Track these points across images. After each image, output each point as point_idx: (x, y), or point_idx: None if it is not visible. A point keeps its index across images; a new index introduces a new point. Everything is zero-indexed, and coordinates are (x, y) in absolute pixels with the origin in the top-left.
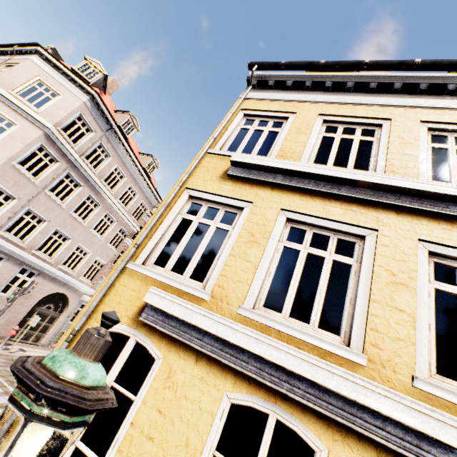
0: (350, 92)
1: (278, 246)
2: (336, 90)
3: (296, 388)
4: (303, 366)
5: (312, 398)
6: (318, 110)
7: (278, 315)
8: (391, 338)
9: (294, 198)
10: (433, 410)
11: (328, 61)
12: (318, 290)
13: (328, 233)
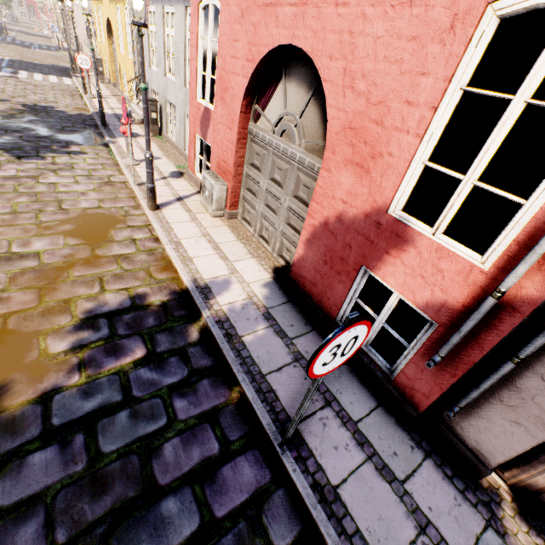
0: None
1: None
2: None
3: None
4: None
5: None
6: None
7: None
8: None
9: None
10: None
11: None
12: None
13: None
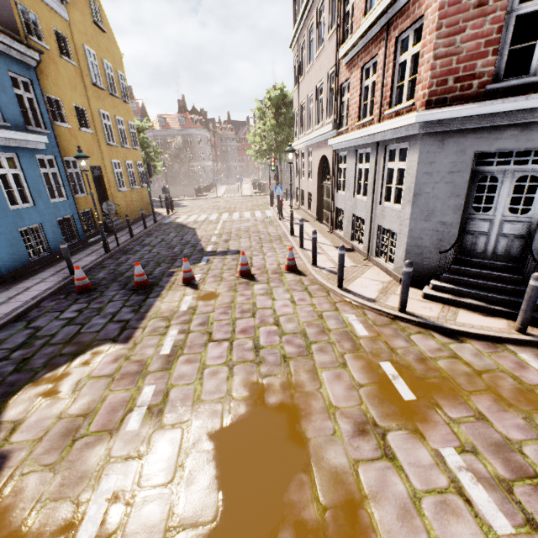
0: None
1: None
2: None
3: None
4: None
5: None
6: None
7: None
8: None
9: None
10: None
11: None
12: None
13: None
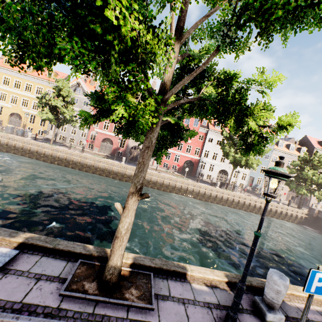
0: (7, 71)
1: (0, 95)
2: (5, 70)
3: (1, 104)
4: (1, 103)
5: (2, 105)
6: (3, 74)
7: (1, 100)
8: (8, 101)
9: (1, 89)
10: (7, 104)
11: (1, 66)
12: (4, 98)
13: (5, 93)
